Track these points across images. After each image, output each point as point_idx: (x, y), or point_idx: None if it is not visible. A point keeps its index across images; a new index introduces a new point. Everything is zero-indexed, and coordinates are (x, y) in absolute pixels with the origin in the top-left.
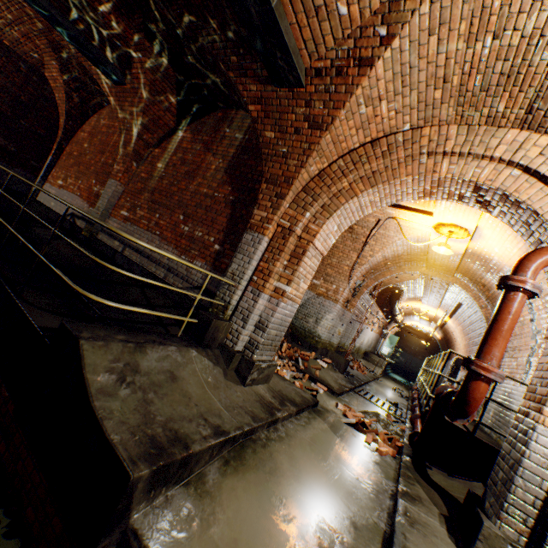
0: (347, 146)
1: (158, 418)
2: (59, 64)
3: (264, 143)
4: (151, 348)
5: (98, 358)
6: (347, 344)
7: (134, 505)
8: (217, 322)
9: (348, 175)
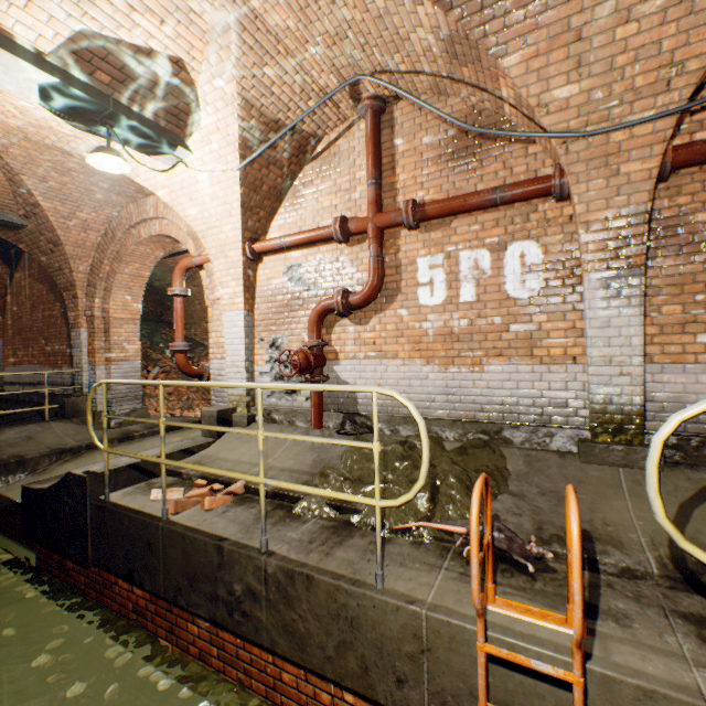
0: (94, 243)
1: (8, 454)
2: None
3: (47, 266)
4: (10, 429)
5: None
6: None
7: None
8: (71, 399)
9: (104, 262)
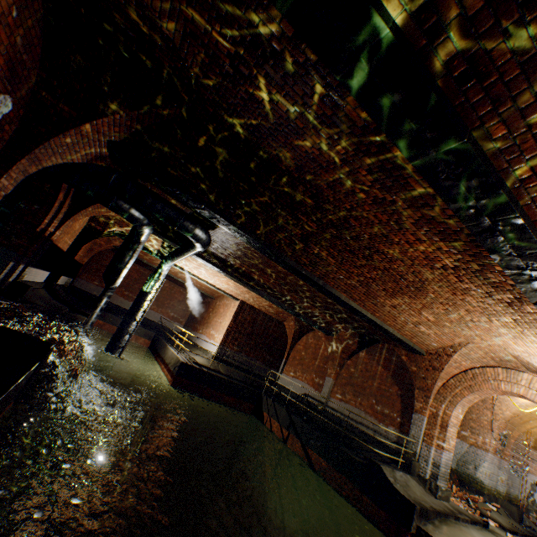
0: (452, 373)
1: (411, 495)
2: (295, 322)
3: (411, 371)
4: (395, 470)
5: (386, 471)
6: (521, 497)
7: (417, 518)
8: (413, 461)
9: (457, 386)
